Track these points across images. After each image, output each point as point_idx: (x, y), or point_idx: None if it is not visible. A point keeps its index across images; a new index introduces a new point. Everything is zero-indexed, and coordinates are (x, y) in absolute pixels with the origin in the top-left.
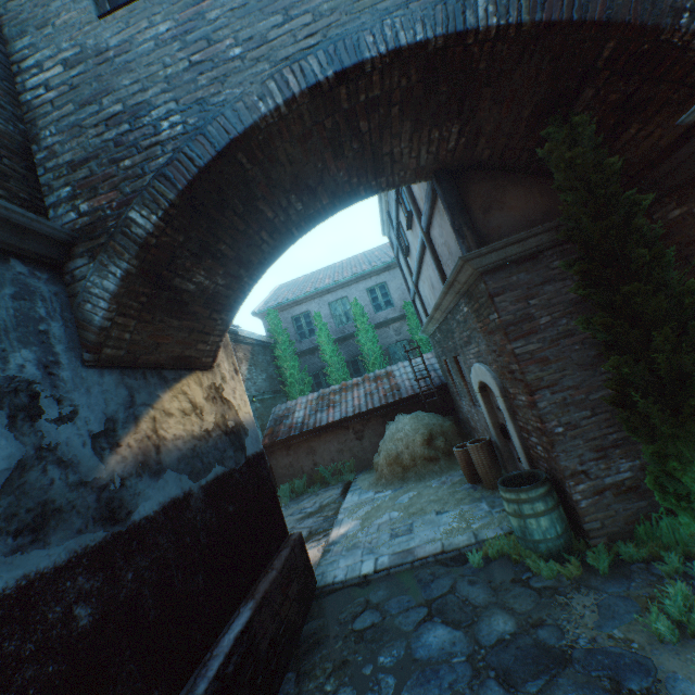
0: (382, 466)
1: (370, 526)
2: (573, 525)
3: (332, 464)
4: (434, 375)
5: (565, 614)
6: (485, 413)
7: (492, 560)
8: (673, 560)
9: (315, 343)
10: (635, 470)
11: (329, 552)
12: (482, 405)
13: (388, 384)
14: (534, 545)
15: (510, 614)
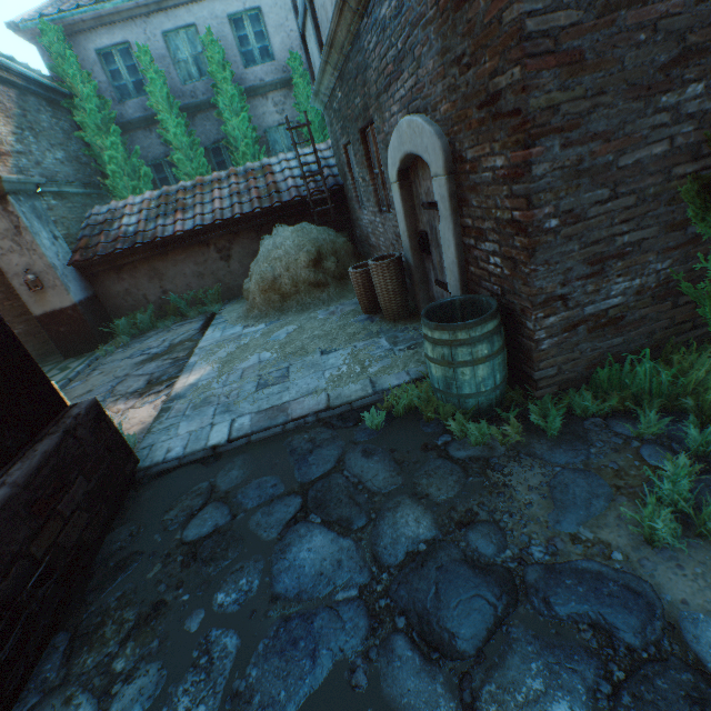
0: (254, 294)
1: (232, 372)
2: (512, 370)
3: (190, 292)
4: (329, 174)
5: (505, 502)
6: (401, 216)
7: (395, 418)
8: (651, 417)
9: (149, 110)
10: (629, 295)
11: (168, 412)
12: (398, 203)
13: (264, 184)
14: (460, 401)
15: (425, 505)
